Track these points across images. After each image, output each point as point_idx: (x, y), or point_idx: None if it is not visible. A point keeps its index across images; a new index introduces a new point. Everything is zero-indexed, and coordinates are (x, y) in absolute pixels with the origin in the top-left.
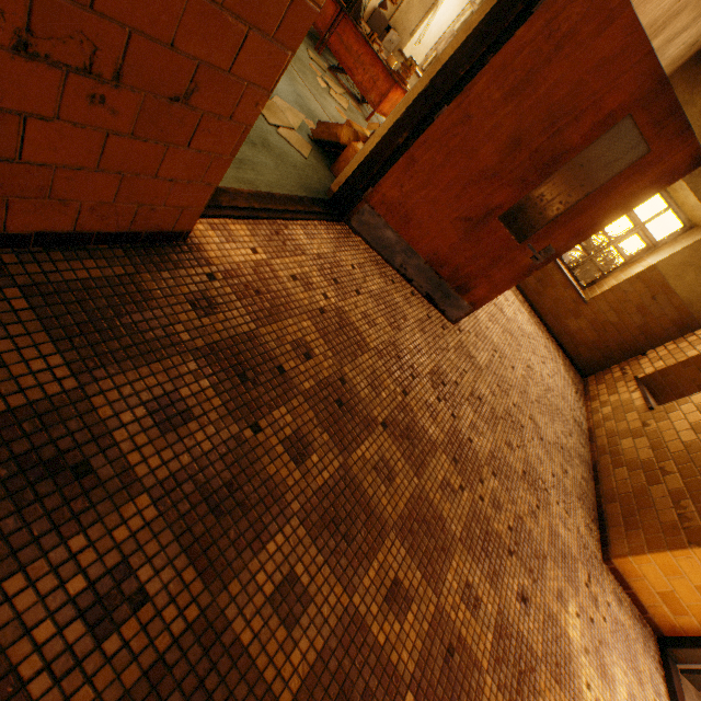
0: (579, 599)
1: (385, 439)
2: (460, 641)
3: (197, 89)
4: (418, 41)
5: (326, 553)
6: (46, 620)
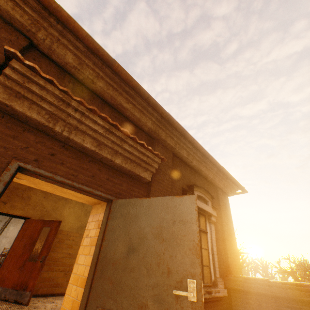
0: None
1: None
2: None
3: None
4: None
5: None
6: None
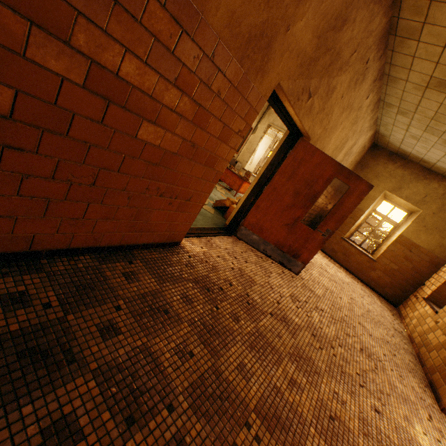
0: (424, 426)
1: (273, 320)
2: (337, 416)
3: (192, 197)
4: (250, 163)
5: (256, 358)
6: (167, 352)
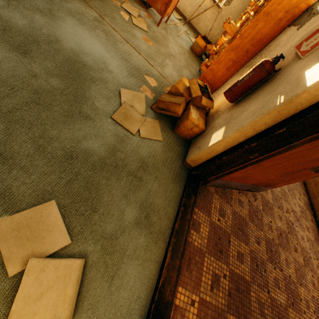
0: None
1: None
2: None
3: None
4: None
5: None
6: None
